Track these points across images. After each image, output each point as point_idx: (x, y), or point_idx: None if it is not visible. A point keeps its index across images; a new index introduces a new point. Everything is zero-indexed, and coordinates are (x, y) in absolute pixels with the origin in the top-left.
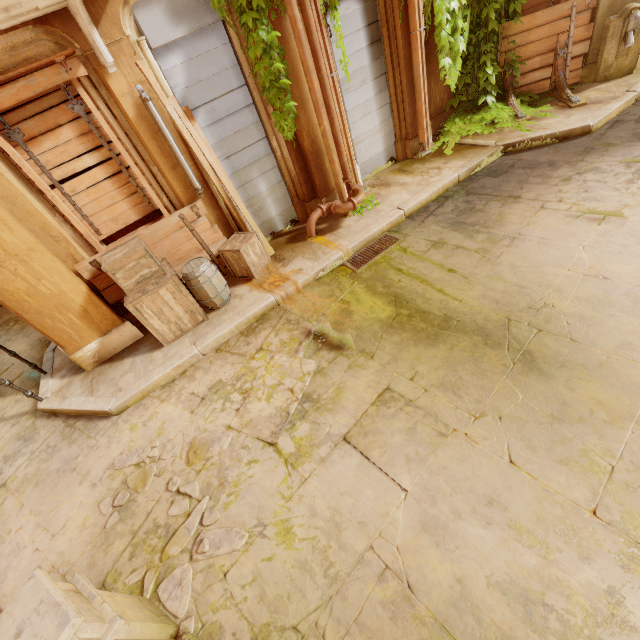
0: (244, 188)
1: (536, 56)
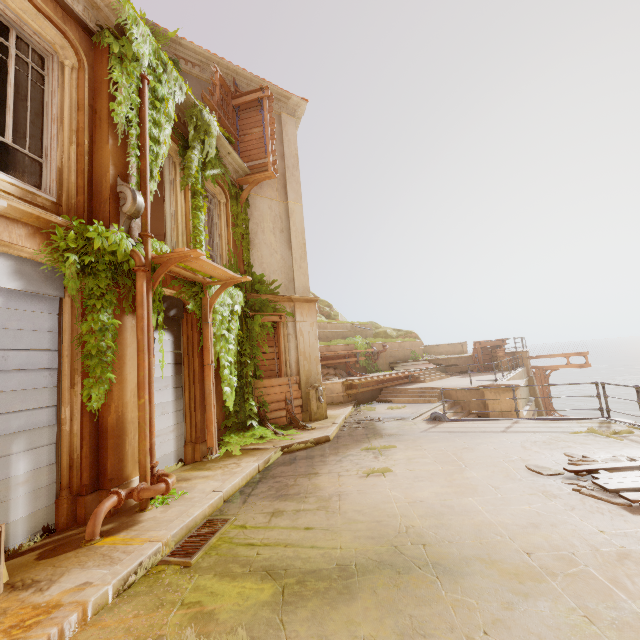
0: None
1: (276, 402)
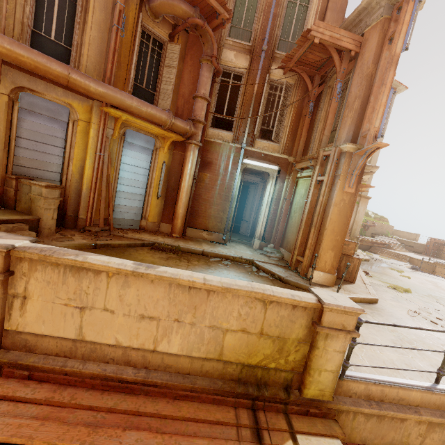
0: None
1: None
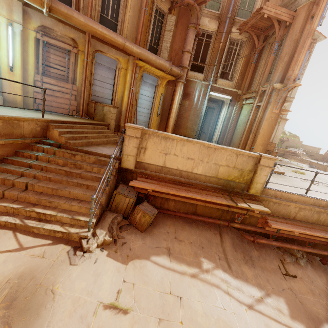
0: None
1: None
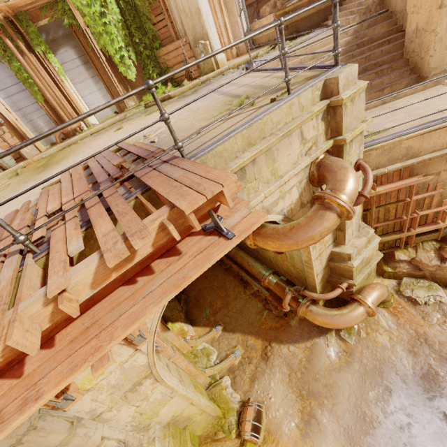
0: (31, 123)
1: (176, 64)
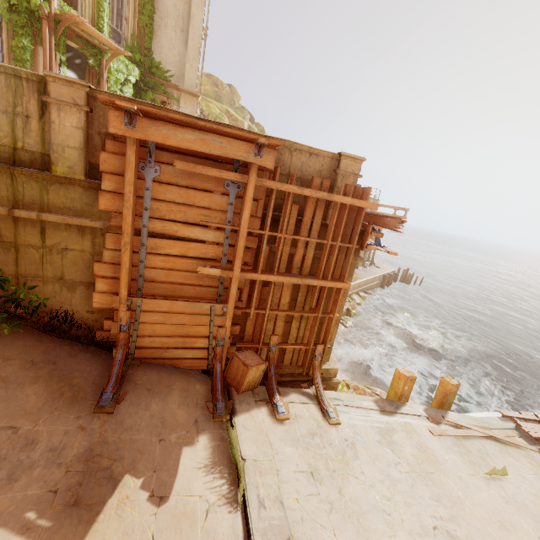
0: None
1: None
